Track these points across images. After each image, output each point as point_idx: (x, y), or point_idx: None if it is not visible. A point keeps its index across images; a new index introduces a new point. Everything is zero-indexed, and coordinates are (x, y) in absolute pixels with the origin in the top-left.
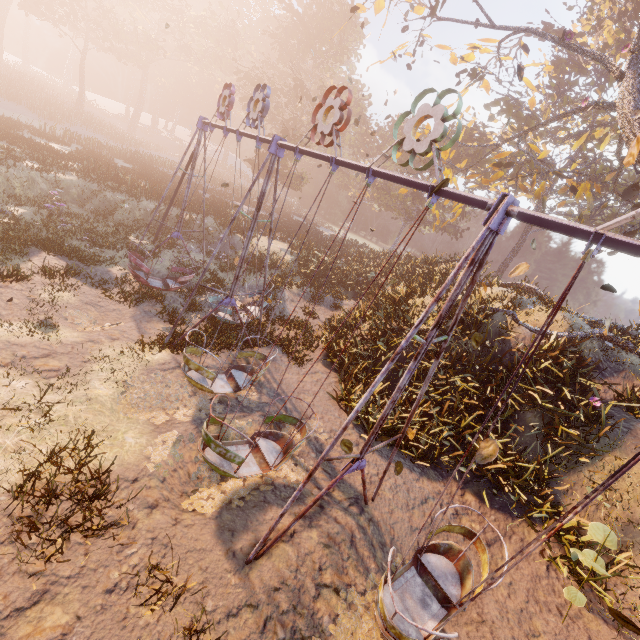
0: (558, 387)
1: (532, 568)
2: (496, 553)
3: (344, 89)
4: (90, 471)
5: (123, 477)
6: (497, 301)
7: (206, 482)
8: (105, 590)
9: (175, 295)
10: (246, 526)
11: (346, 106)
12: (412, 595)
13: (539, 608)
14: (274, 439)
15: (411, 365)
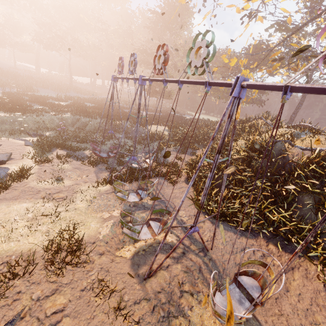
0: (323, 180)
1: (314, 286)
2: (289, 277)
3: (164, 45)
4: (74, 239)
5: (89, 241)
6: (281, 136)
7: (127, 243)
8: (81, 289)
9: (113, 159)
10: (145, 263)
11: (166, 53)
12: (233, 297)
13: (319, 308)
14: (158, 221)
15: (209, 175)
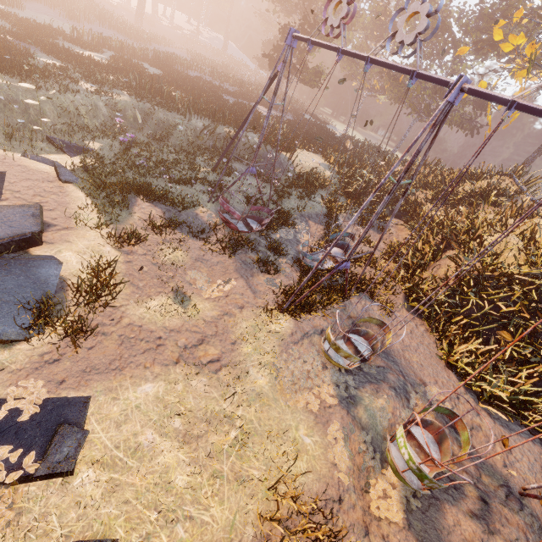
0: None
1: None
2: None
3: None
4: (310, 503)
5: (329, 497)
6: None
7: (372, 472)
8: None
9: (256, 235)
10: (440, 538)
11: None
12: None
13: None
14: (423, 425)
15: None
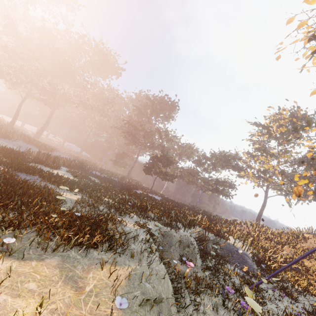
0: None
1: None
2: None
3: None
4: None
5: None
6: None
7: None
8: None
9: None
10: None
11: None
12: None
13: None
14: None
15: None
